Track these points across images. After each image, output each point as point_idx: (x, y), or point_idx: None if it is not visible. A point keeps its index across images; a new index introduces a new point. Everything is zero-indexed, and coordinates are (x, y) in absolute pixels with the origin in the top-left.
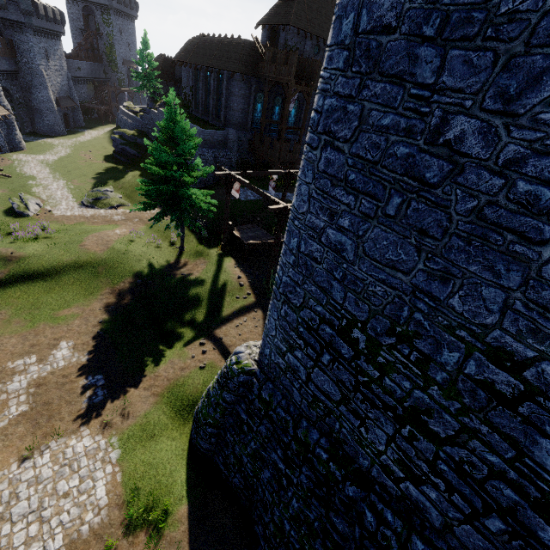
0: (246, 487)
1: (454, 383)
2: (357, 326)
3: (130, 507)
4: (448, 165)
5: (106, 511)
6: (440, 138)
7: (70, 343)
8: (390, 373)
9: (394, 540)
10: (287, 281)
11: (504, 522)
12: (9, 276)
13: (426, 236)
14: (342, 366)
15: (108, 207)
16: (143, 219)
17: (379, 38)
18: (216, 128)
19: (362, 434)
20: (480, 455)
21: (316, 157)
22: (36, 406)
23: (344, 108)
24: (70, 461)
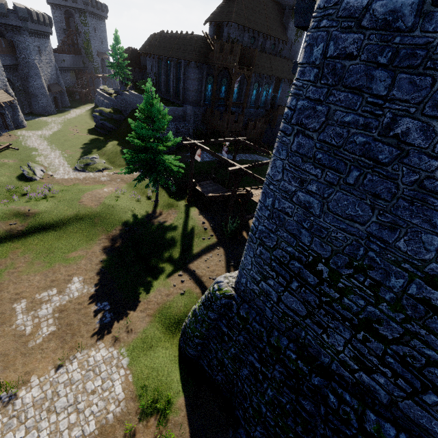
0: (227, 382)
1: (399, 301)
2: (321, 262)
3: (141, 400)
4: (396, 150)
5: (124, 403)
6: (390, 132)
7: (80, 278)
8: (348, 294)
9: (352, 414)
10: (262, 229)
11: (437, 397)
12: (28, 228)
13: (379, 199)
14: (308, 290)
15: (96, 171)
16: (124, 179)
17: (343, 62)
18: (177, 105)
19: (324, 339)
20: (419, 350)
21: (290, 141)
22: (61, 326)
23: (313, 108)
24: (92, 367)
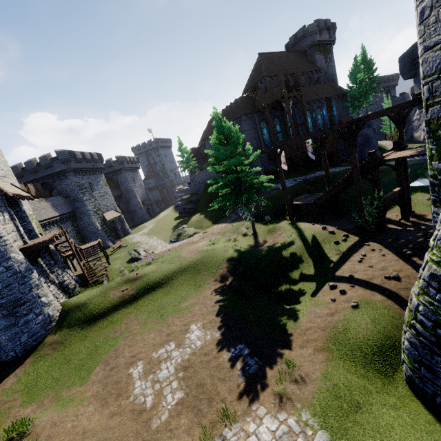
0: None
1: None
2: None
3: None
4: None
5: None
6: None
7: (198, 324)
8: None
9: None
10: None
11: None
12: (138, 291)
13: None
14: None
15: (187, 237)
16: (214, 233)
17: None
18: None
19: None
20: None
21: None
22: (190, 390)
23: None
24: None
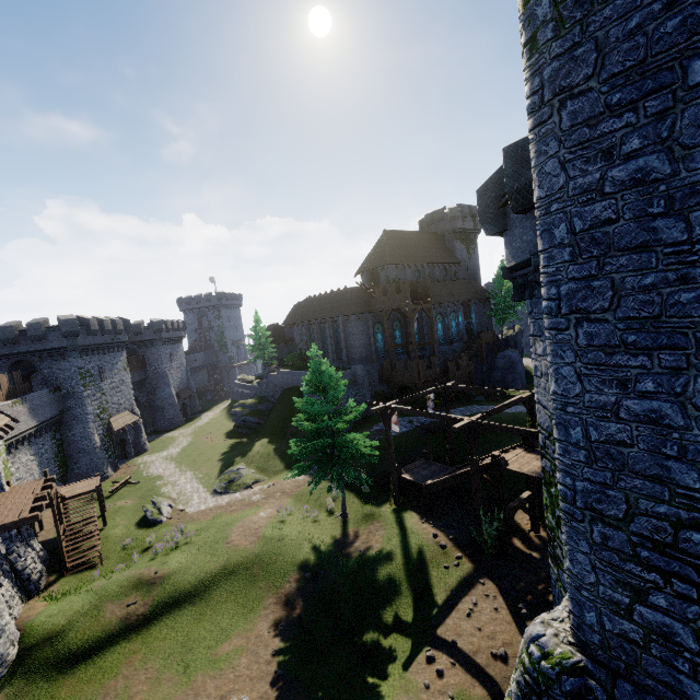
0: None
1: None
2: None
3: None
4: None
5: None
6: None
7: (242, 699)
8: None
9: None
10: (585, 487)
11: None
12: (153, 607)
13: None
14: None
15: (243, 488)
16: (286, 491)
17: (602, 229)
18: (342, 369)
19: None
20: None
21: (571, 336)
22: None
23: (587, 286)
24: None
